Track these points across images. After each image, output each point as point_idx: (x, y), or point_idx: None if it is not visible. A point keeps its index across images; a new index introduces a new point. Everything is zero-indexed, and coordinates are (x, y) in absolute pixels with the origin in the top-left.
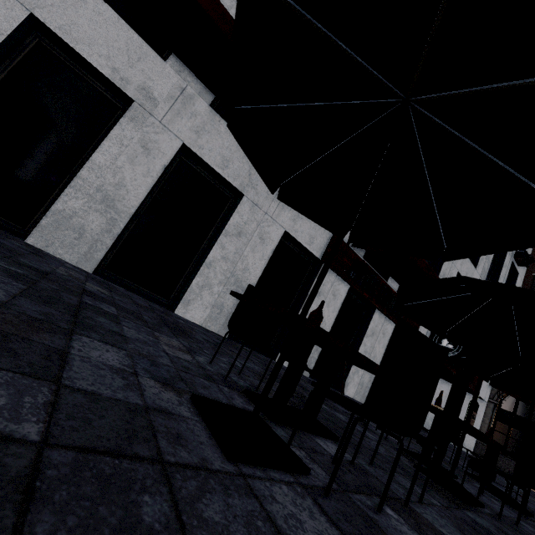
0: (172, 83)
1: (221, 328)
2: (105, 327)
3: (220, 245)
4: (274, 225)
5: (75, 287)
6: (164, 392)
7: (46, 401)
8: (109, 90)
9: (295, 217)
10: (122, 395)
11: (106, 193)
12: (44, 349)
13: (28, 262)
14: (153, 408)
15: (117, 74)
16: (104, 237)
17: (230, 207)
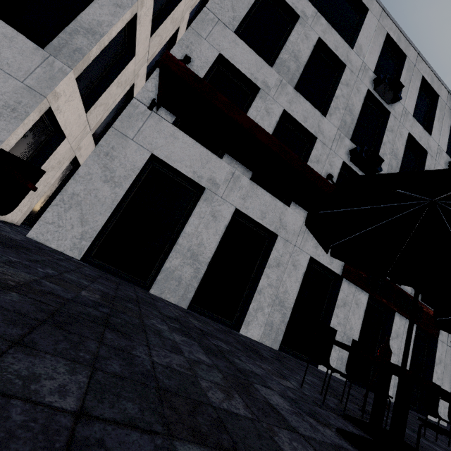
0: (226, 171)
1: (273, 342)
2: (245, 368)
3: (265, 275)
4: (302, 253)
5: (195, 328)
6: (324, 428)
7: (313, 450)
8: (189, 183)
9: (316, 245)
10: (320, 437)
11: (193, 251)
12: (265, 404)
13: (164, 312)
14: (337, 445)
15: (196, 175)
16: (193, 282)
17: (267, 244)
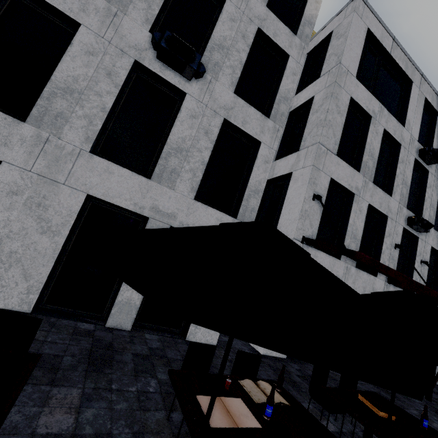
0: (343, 267)
1: None
2: None
3: None
4: None
5: None
6: None
7: None
8: None
9: None
10: None
11: None
12: None
13: None
14: None
15: None
16: None
17: None
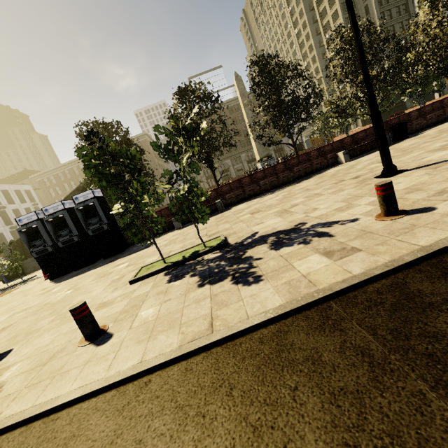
0: None
1: None
2: None
3: None
4: None
5: None
6: None
7: None
8: None
9: None
10: None
11: None
12: None
13: None
14: None
15: None
16: None
17: None
